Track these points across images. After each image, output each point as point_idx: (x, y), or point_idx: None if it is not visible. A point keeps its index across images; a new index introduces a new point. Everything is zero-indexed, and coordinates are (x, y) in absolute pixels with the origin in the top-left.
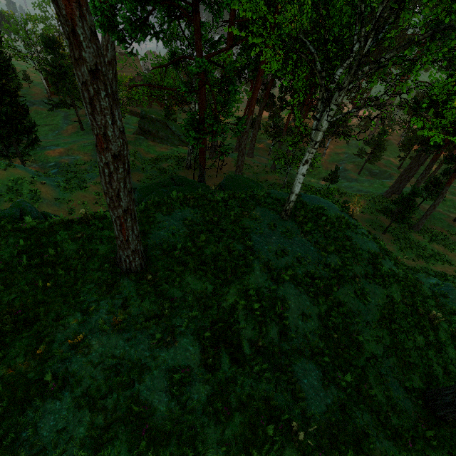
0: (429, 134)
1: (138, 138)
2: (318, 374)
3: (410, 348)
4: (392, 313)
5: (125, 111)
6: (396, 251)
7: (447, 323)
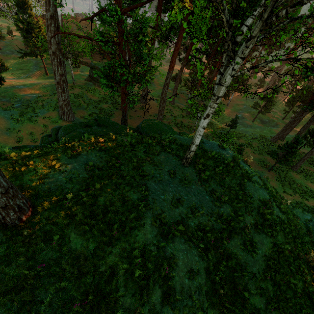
0: None
1: (87, 83)
2: None
3: (291, 298)
4: (277, 263)
5: (82, 62)
6: (278, 187)
7: None
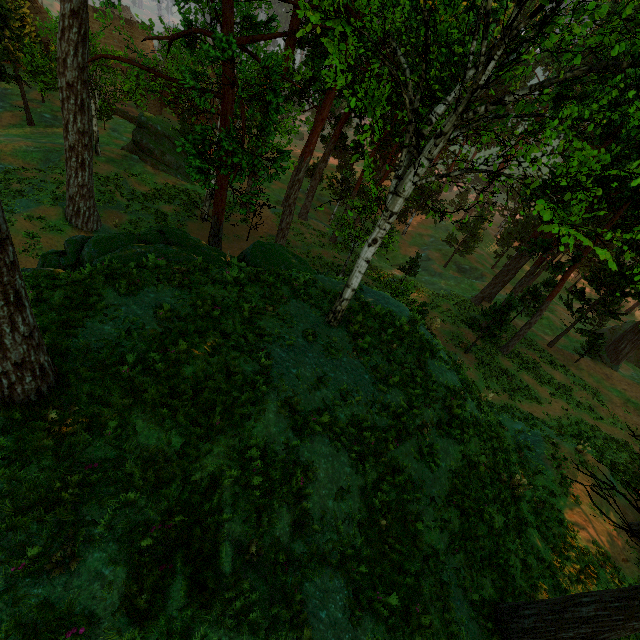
0: (560, 232)
1: (129, 157)
2: (347, 596)
3: (484, 536)
4: (468, 482)
5: (116, 111)
6: (478, 380)
7: (531, 489)
